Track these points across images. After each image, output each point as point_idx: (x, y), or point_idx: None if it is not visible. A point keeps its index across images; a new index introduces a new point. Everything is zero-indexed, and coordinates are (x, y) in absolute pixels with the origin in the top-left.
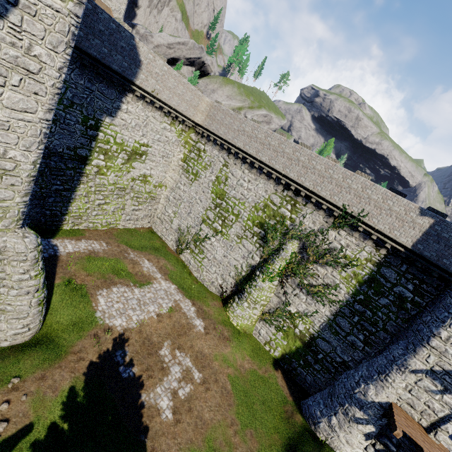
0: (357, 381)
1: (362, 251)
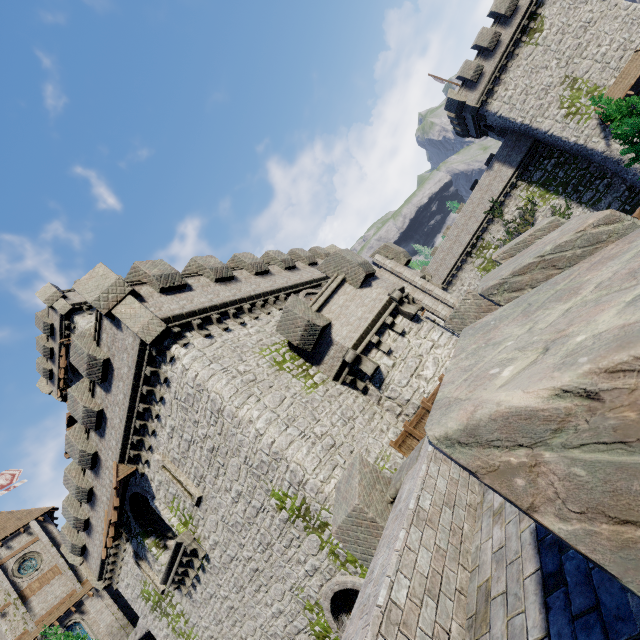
0: (632, 176)
1: (520, 195)
